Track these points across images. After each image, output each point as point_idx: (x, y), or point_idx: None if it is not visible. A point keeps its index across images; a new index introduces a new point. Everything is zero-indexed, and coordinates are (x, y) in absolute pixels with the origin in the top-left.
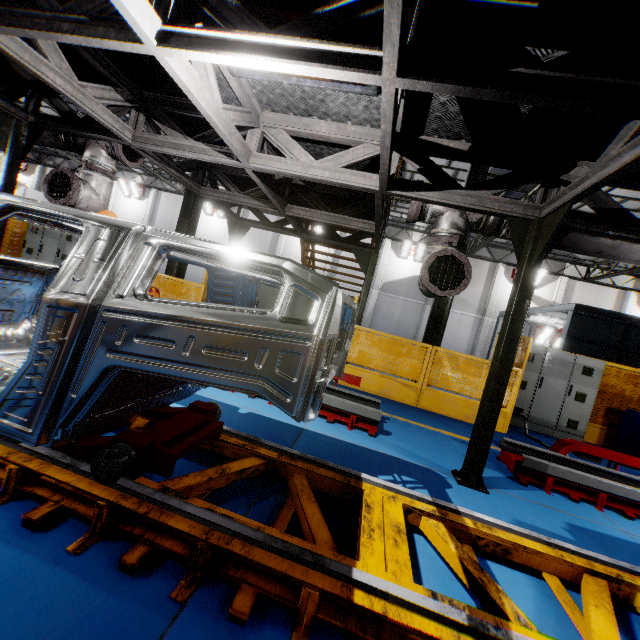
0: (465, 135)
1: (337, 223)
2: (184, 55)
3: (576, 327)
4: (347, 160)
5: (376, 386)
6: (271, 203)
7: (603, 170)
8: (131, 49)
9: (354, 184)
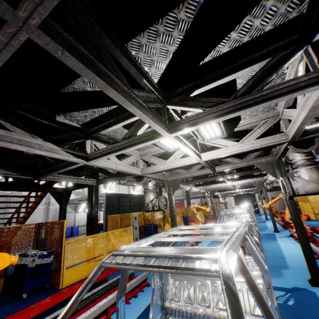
0: (156, 156)
1: (77, 182)
2: (175, 141)
3: (107, 202)
4: (129, 161)
5: (86, 271)
6: (24, 171)
7: (191, 173)
8: (160, 131)
9: (134, 172)
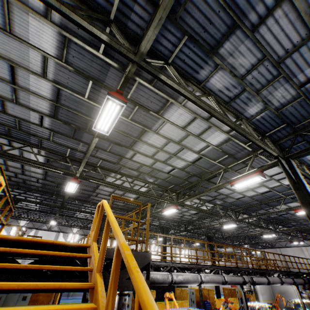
0: None
1: None
2: None
3: None
4: None
5: None
6: None
7: None
8: None
9: None
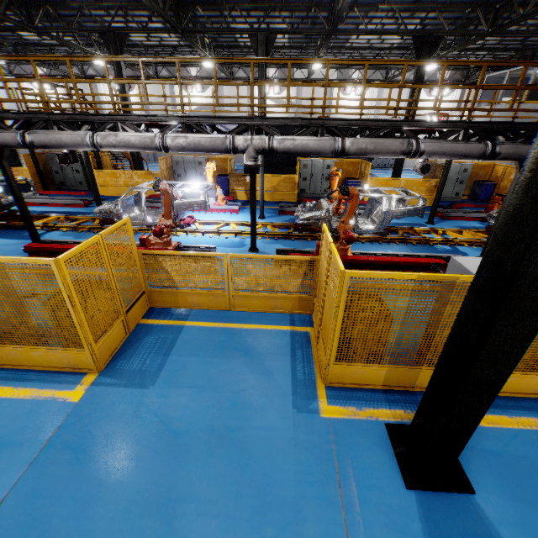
0: None
1: None
2: None
3: None
4: None
5: (116, 192)
6: None
7: None
8: None
9: None
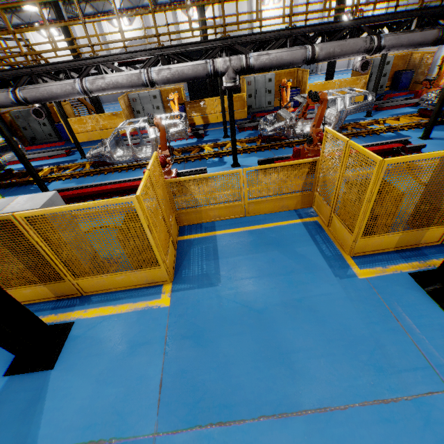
0: None
1: None
2: None
3: None
4: None
5: (86, 138)
6: None
7: None
8: None
9: None
